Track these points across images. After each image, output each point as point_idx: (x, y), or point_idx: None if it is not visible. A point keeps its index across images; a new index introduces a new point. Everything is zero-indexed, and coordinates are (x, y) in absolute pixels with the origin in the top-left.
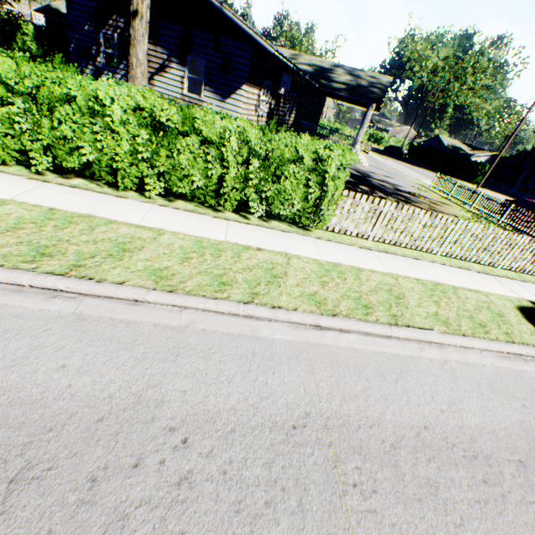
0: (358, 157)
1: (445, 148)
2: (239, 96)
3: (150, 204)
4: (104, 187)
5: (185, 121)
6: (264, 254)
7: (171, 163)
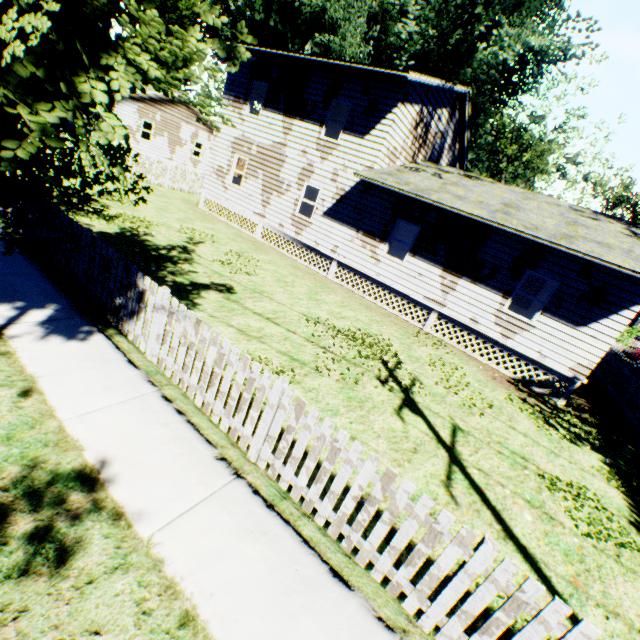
0: None
1: None
2: None
3: None
4: None
5: None
6: None
7: None
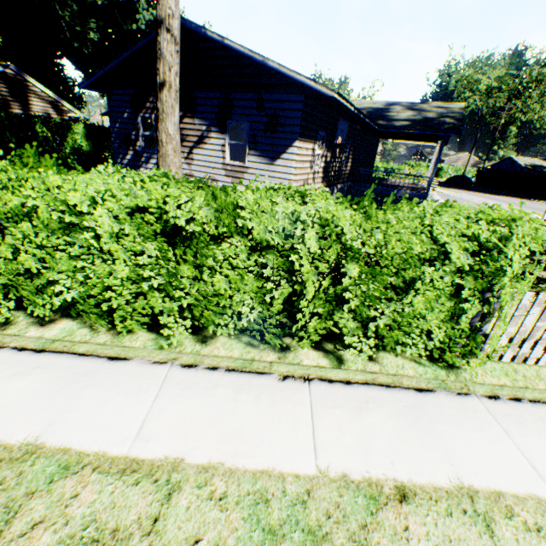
0: (432, 197)
1: (523, 168)
2: (291, 154)
3: (167, 366)
4: (100, 331)
5: (219, 217)
6: (423, 518)
7: (200, 290)
